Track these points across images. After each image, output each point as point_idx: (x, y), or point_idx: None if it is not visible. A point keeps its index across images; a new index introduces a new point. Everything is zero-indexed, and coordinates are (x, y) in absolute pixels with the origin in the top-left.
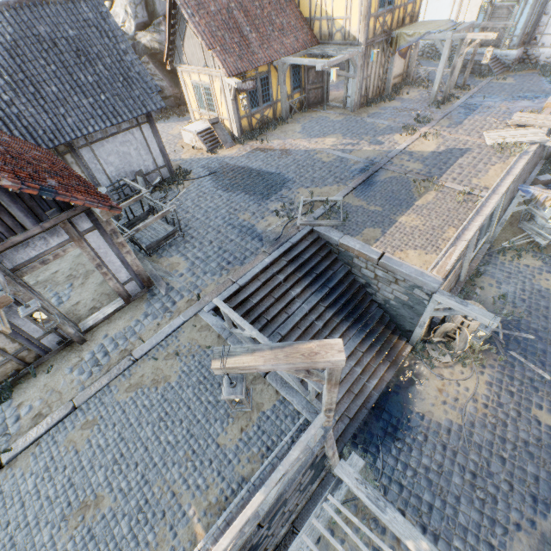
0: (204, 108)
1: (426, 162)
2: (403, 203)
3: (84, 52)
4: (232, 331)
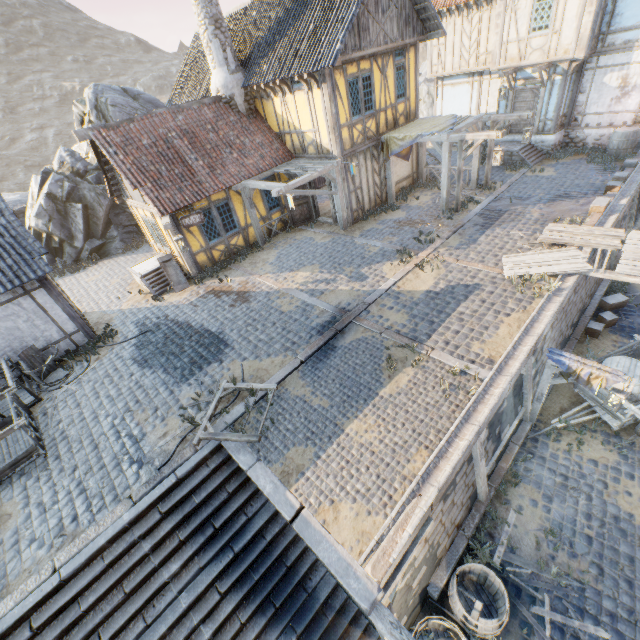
0: (159, 243)
1: (414, 310)
2: (362, 392)
3: None
4: None
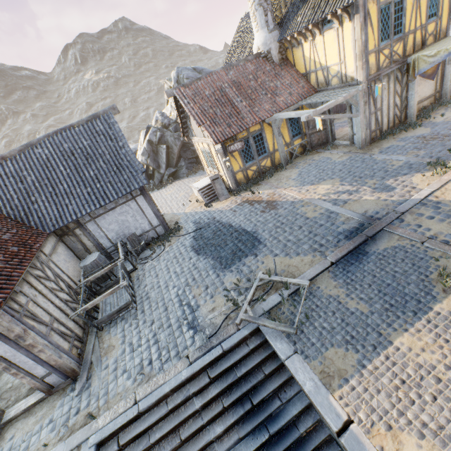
0: (210, 167)
1: None
2: (409, 303)
3: (92, 154)
4: None
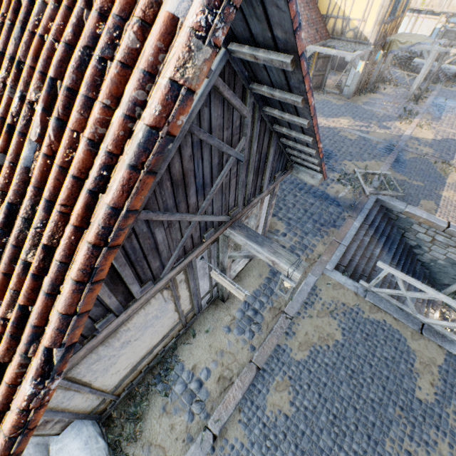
0: None
1: (434, 147)
2: (437, 180)
3: None
4: (372, 289)
